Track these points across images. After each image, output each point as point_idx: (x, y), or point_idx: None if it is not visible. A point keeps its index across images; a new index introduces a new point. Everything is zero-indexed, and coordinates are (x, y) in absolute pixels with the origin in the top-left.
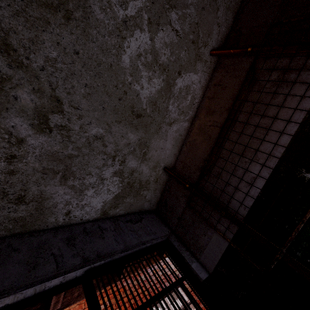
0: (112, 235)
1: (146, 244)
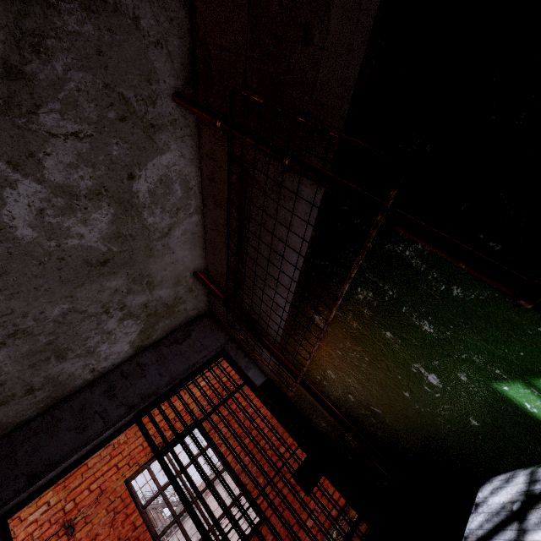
0: (155, 369)
1: (195, 366)
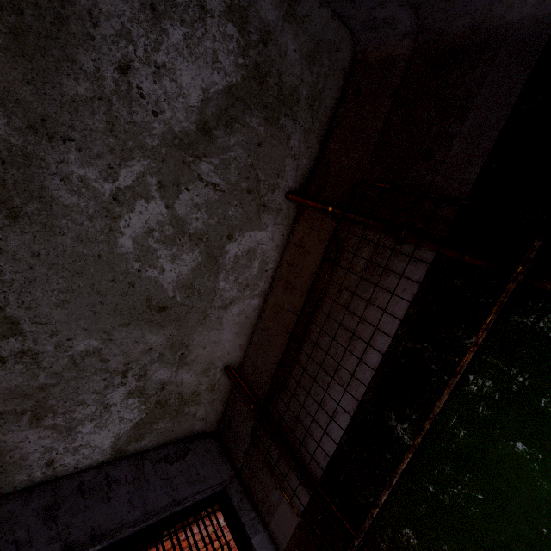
0: (126, 492)
1: (182, 504)
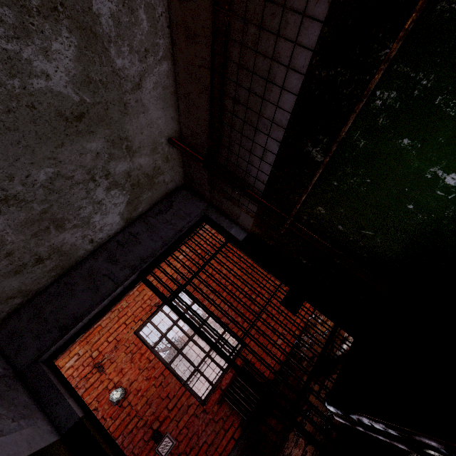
0: (147, 237)
1: (183, 230)
